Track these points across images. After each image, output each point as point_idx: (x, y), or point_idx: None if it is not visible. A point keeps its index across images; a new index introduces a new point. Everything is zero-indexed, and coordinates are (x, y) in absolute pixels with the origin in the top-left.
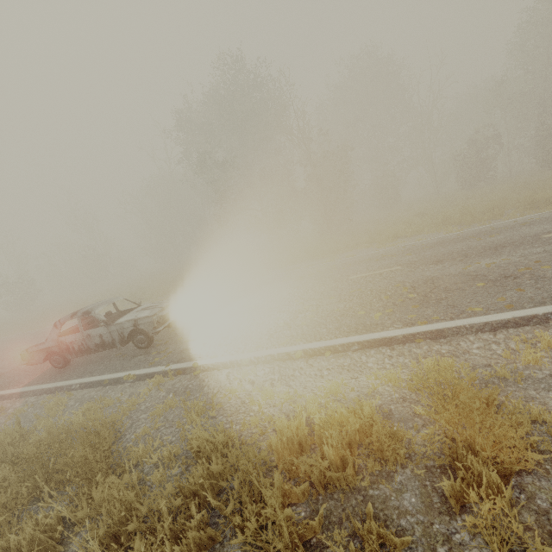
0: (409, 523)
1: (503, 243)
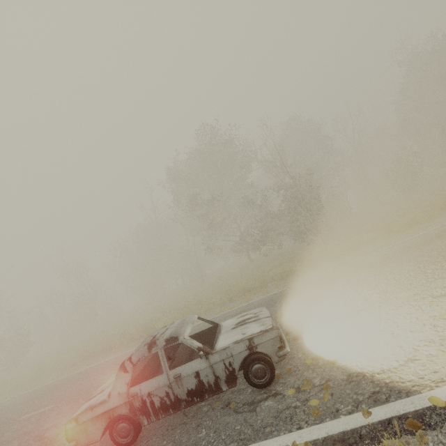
0: None
1: None
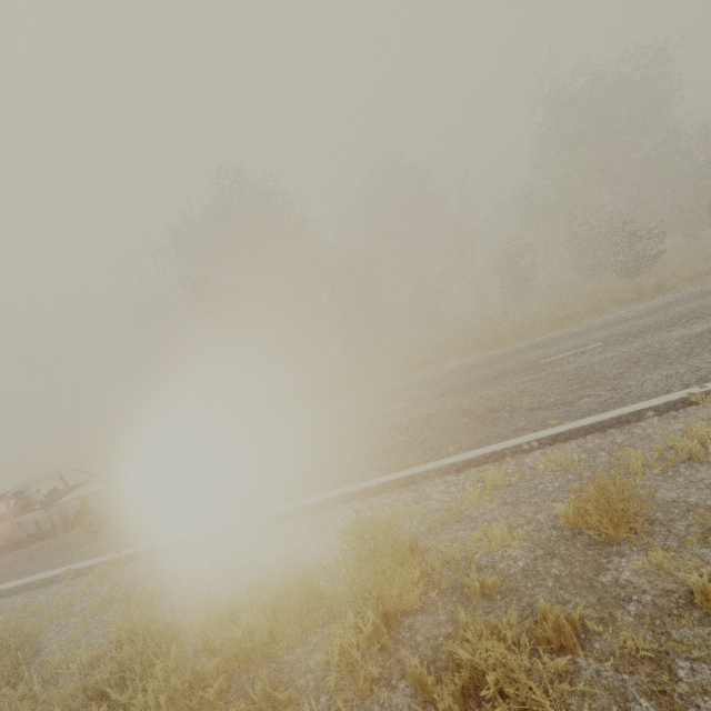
0: (307, 680)
1: (506, 371)
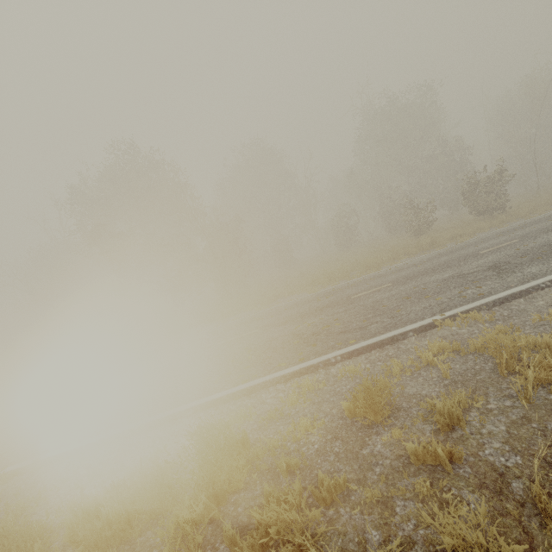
0: None
1: (329, 304)
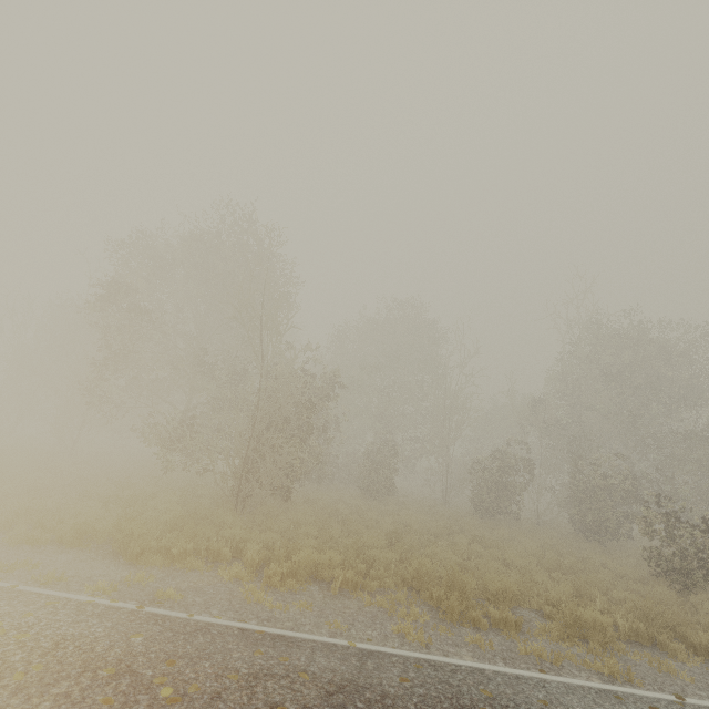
0: None
1: None
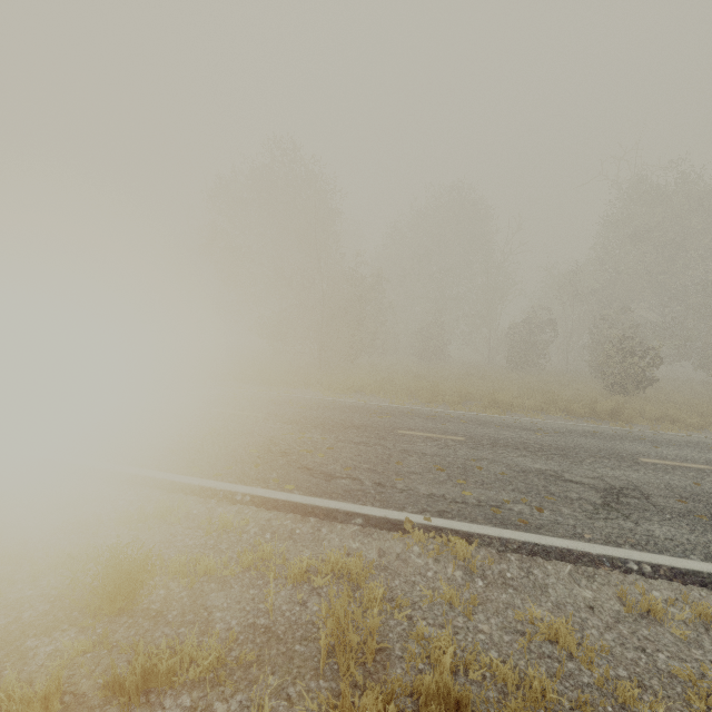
0: None
1: (366, 425)
